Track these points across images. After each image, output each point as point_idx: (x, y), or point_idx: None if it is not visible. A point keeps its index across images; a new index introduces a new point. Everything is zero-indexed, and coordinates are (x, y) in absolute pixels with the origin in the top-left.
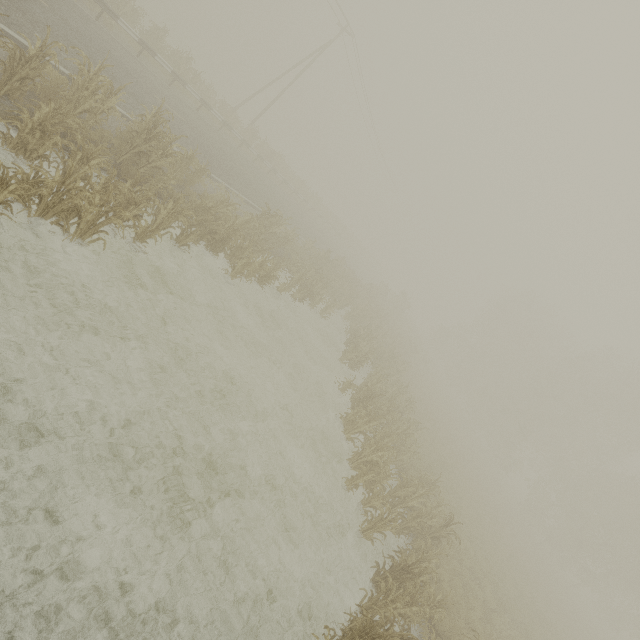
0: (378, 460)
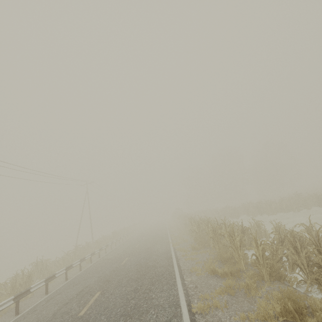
0: (285, 204)
